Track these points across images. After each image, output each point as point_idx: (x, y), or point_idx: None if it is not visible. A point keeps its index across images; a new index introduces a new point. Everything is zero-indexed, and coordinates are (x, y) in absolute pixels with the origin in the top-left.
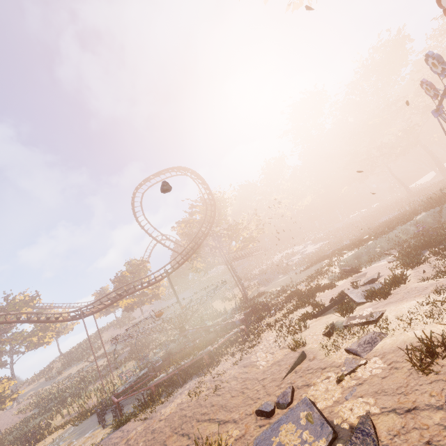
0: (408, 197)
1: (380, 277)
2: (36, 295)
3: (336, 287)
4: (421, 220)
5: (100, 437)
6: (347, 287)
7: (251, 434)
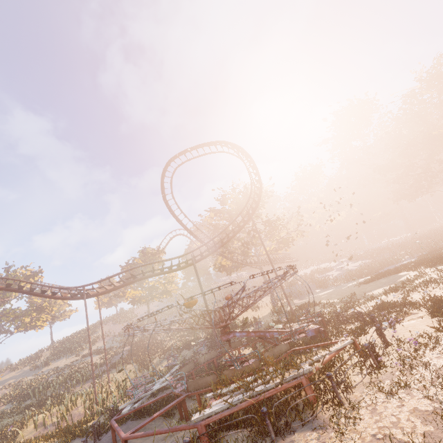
0: None
1: None
2: (39, 271)
3: None
4: None
5: None
6: None
7: None
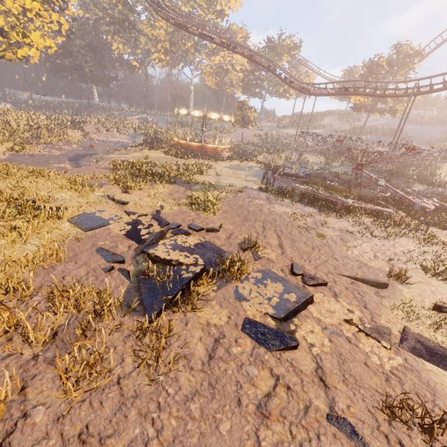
0: None
1: None
2: (299, 44)
3: None
4: None
5: (255, 186)
6: None
7: (274, 266)
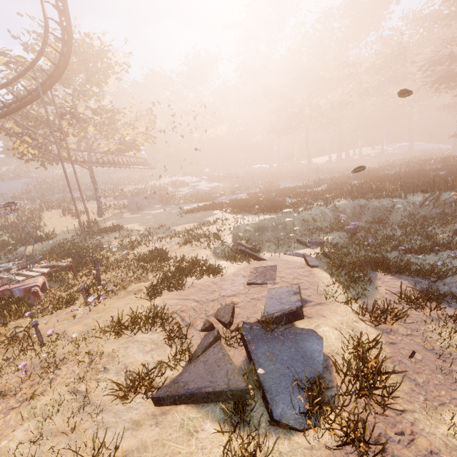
0: (307, 171)
1: (304, 305)
2: None
3: (221, 276)
4: (341, 208)
5: None
6: (241, 292)
7: None
